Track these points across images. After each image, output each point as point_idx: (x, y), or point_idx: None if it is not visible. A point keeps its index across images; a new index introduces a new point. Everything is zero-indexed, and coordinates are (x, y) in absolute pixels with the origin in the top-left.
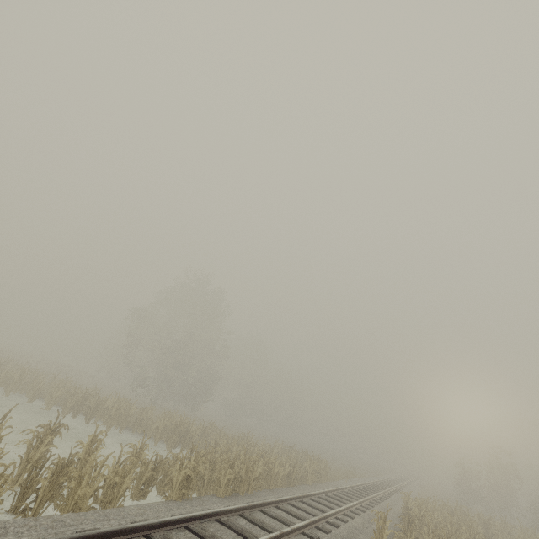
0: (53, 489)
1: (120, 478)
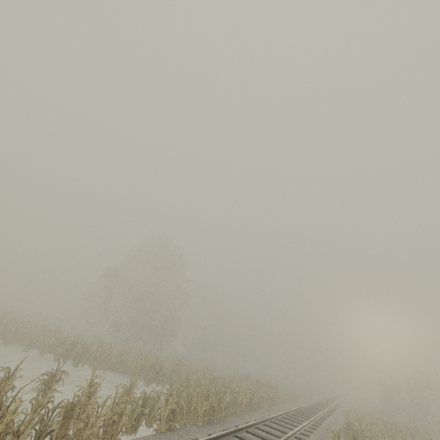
0: (64, 431)
1: (117, 417)
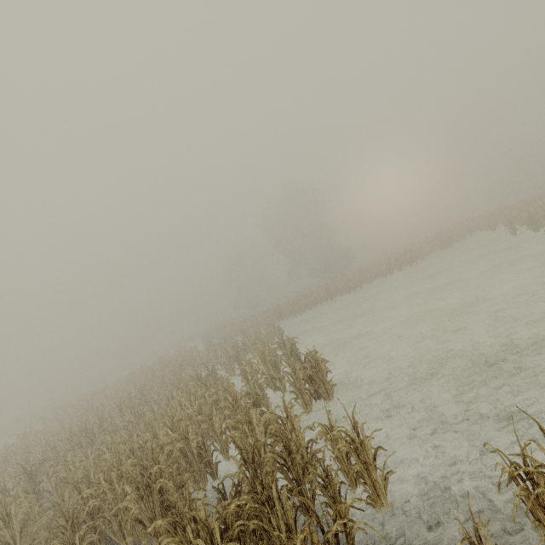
0: None
1: None
